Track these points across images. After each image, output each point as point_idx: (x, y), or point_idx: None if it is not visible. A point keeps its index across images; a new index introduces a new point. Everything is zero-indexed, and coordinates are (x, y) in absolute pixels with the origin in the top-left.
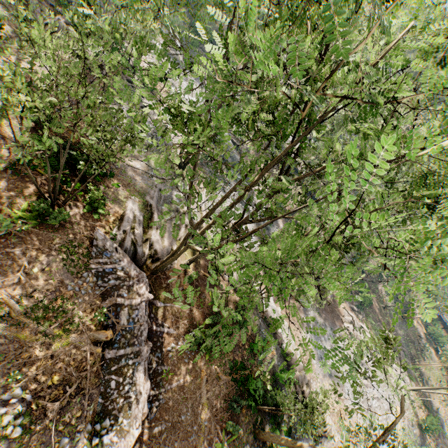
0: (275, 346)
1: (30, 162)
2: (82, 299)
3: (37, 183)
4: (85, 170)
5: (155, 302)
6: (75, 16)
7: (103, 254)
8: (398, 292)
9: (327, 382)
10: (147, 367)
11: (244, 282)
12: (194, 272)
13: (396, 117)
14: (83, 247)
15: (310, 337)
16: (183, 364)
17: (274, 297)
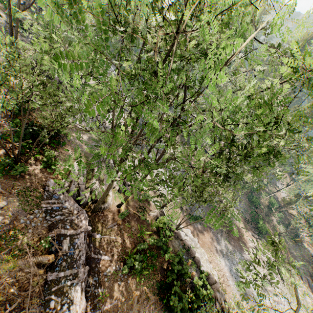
0: (194, 268)
1: (3, 135)
2: (32, 230)
3: (7, 149)
4: (43, 140)
5: (93, 234)
6: (30, 34)
7: (53, 196)
8: (287, 222)
9: (244, 300)
10: (84, 287)
11: (157, 205)
12: (125, 210)
13: (236, 73)
14: (37, 192)
15: (224, 262)
16: (117, 286)
17: (191, 230)
